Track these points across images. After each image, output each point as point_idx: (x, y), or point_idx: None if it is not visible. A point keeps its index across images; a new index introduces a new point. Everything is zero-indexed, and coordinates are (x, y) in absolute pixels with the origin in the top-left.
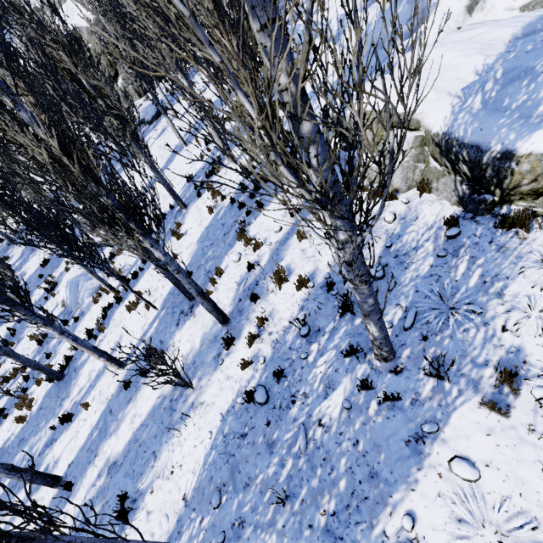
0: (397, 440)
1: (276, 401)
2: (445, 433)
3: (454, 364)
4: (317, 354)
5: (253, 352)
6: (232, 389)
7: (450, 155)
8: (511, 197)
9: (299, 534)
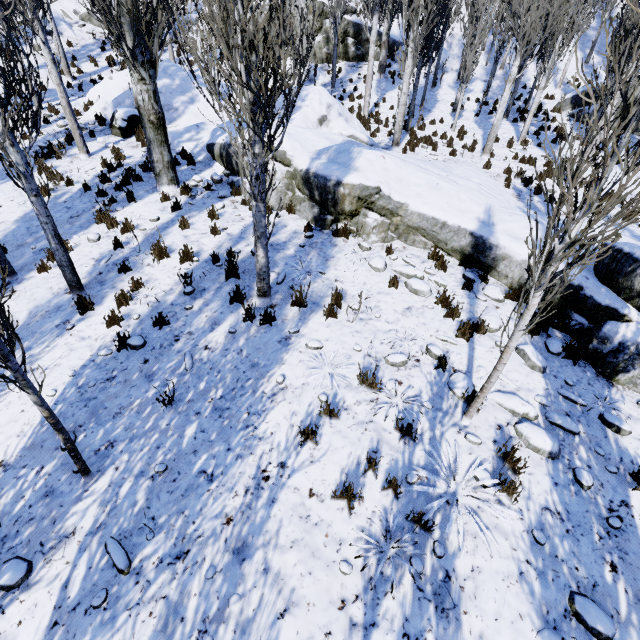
0: (273, 342)
1: (155, 344)
2: (304, 332)
3: (309, 298)
4: (203, 305)
5: (122, 313)
6: (91, 346)
7: (310, 184)
8: (340, 217)
9: (186, 422)
